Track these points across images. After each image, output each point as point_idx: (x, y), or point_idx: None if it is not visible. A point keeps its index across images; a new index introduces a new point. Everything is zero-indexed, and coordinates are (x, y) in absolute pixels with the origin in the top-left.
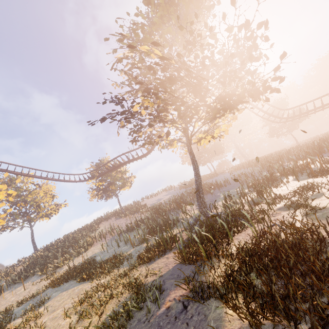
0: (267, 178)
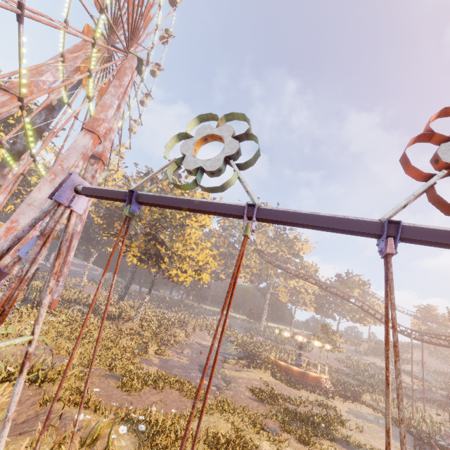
0: None
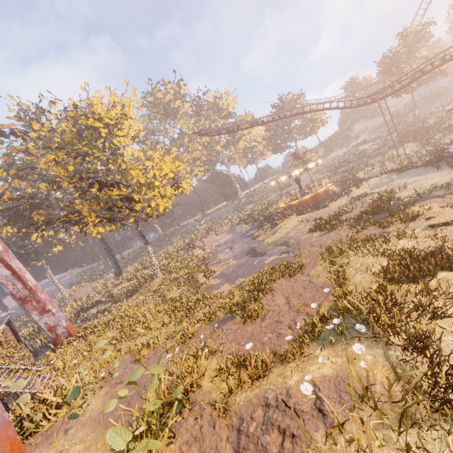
0: None
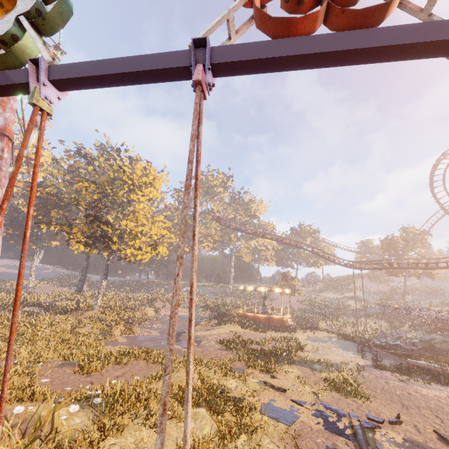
0: (446, 303)
